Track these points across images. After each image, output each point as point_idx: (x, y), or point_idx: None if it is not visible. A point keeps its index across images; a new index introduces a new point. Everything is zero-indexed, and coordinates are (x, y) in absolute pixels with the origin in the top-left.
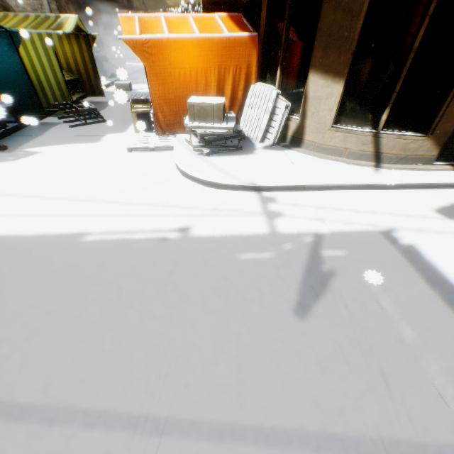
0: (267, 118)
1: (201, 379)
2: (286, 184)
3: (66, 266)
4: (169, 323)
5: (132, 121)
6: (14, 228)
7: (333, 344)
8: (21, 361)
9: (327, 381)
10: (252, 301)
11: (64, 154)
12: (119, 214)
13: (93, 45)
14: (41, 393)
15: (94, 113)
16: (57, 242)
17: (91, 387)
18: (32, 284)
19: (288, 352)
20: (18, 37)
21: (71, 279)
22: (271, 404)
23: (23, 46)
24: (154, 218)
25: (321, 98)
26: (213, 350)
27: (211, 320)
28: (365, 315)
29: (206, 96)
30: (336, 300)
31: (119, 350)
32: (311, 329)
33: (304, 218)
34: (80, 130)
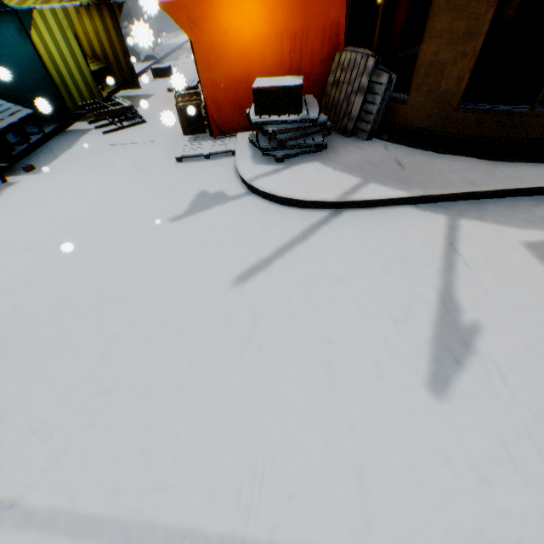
0: (361, 101)
1: (309, 487)
2: (395, 195)
3: (119, 325)
4: (258, 404)
5: (177, 119)
6: (53, 275)
7: (491, 438)
8: (81, 456)
9: (489, 495)
10: (366, 372)
11: (101, 172)
12: (176, 251)
13: (119, 19)
14: (109, 501)
15: (130, 112)
16: (105, 292)
17: (169, 495)
18: (83, 350)
19: (425, 449)
20: (27, 17)
21: (127, 343)
22: (411, 528)
23: (35, 30)
24: (221, 254)
25: (445, 63)
26: (320, 444)
27: (313, 400)
28: (534, 392)
29: (273, 75)
30: (487, 369)
31: (198, 442)
32: (454, 414)
33: (424, 245)
34: (116, 137)
